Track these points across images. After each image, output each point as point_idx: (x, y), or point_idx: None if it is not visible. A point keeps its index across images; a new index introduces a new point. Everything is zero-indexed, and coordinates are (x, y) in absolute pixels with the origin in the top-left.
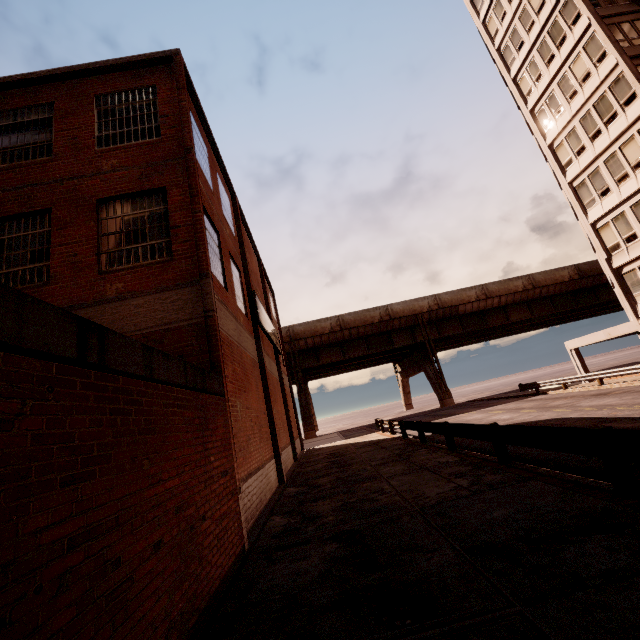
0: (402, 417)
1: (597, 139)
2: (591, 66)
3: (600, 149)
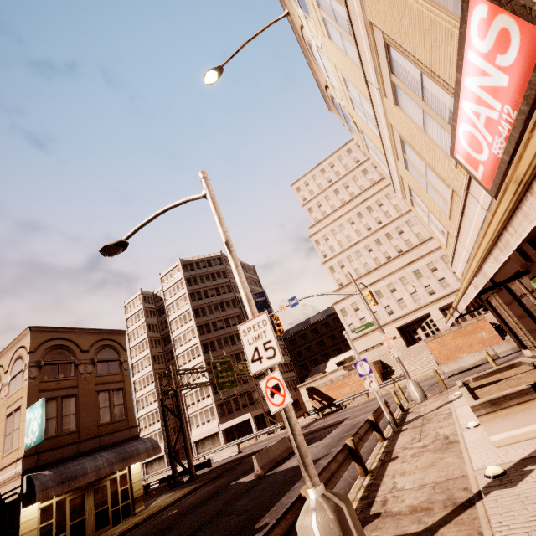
0: None
1: (145, 388)
2: (148, 365)
3: (145, 392)
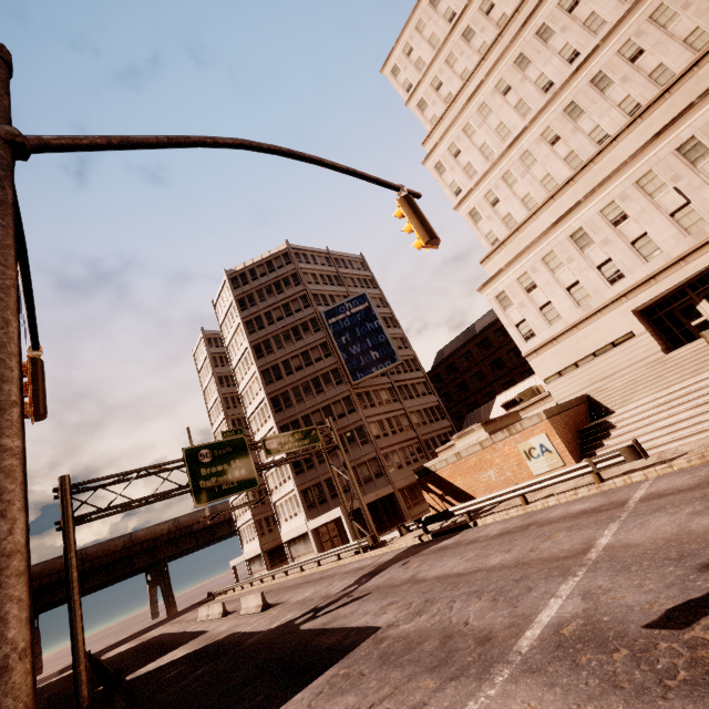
0: (132, 635)
1: None
2: None
3: None
